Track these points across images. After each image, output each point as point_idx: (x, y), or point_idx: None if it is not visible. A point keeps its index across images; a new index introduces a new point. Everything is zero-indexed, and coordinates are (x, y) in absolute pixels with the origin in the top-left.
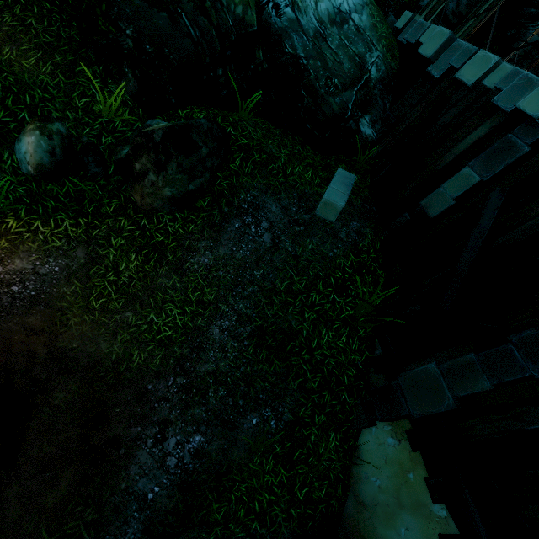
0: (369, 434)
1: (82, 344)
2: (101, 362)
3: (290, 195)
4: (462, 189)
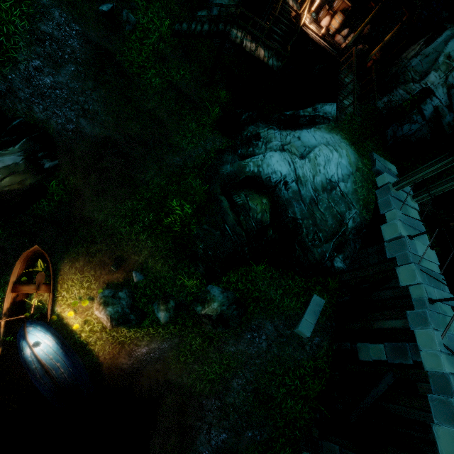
0: (306, 453)
1: (176, 378)
2: (184, 386)
3: (280, 319)
4: (377, 357)
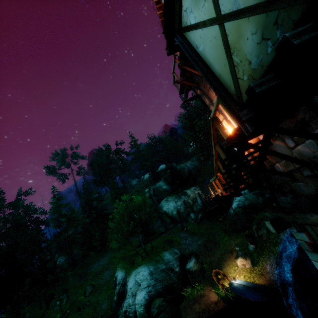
0: None
1: None
2: None
3: None
4: None
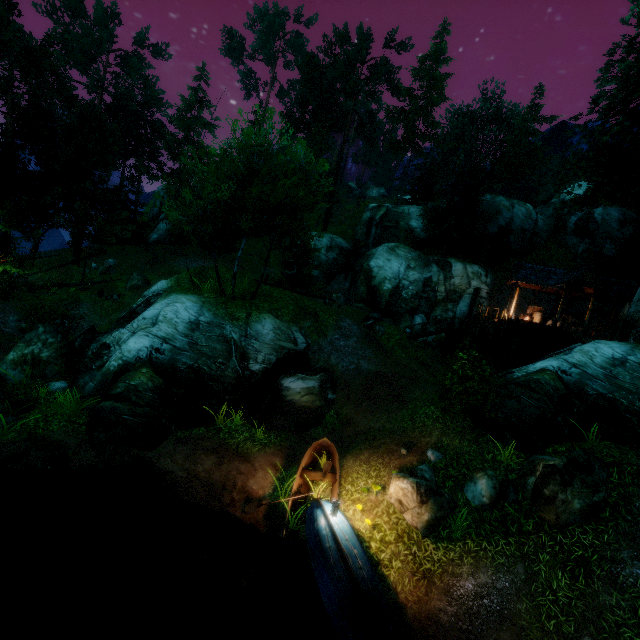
0: None
1: None
2: None
3: None
4: None
